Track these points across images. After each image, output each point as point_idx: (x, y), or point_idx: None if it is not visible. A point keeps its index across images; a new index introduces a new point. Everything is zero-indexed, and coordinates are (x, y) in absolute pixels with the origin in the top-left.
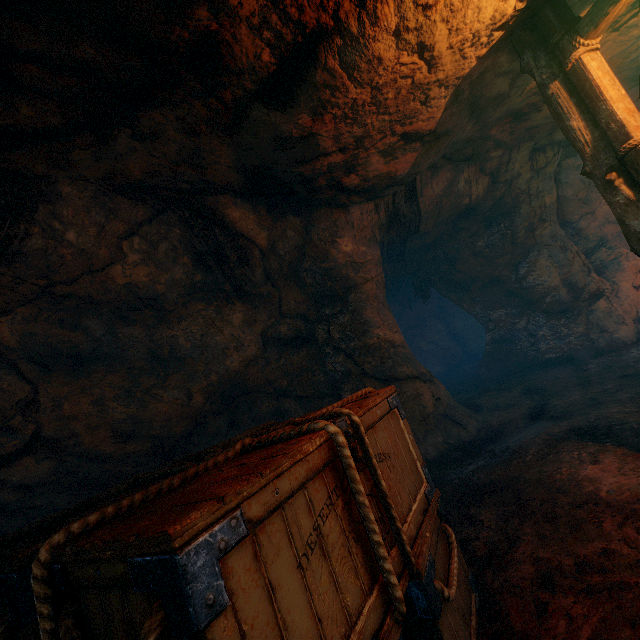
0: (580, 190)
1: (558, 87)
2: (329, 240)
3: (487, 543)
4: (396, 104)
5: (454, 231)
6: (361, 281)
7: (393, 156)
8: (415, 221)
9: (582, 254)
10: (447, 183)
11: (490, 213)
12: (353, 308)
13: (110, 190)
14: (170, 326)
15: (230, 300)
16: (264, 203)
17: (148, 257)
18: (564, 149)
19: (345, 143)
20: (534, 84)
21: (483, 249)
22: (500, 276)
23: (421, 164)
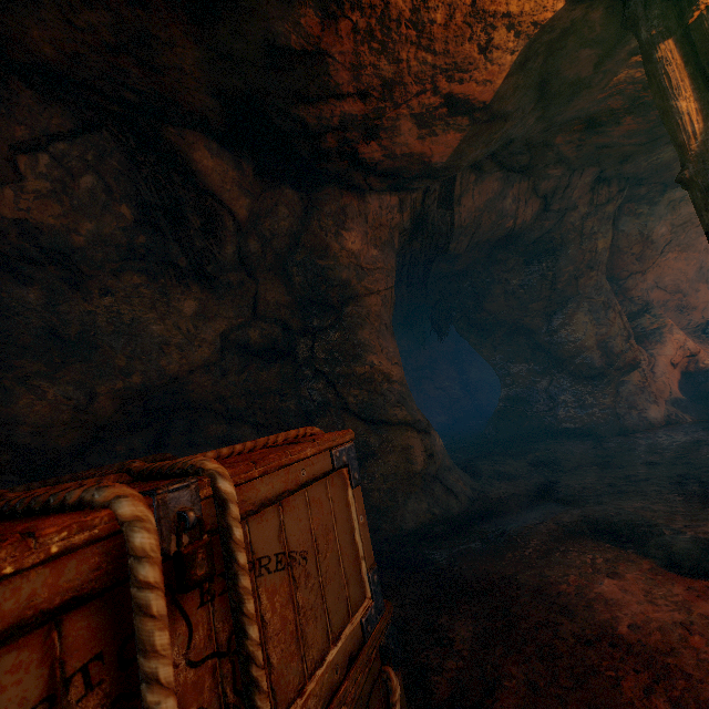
0: (636, 243)
1: (671, 48)
2: (332, 230)
3: (453, 681)
4: (445, 38)
5: (489, 261)
6: (364, 292)
7: (431, 129)
8: (445, 235)
9: (625, 316)
10: (492, 195)
11: (533, 247)
12: (348, 324)
13: (2, 67)
14: (88, 298)
15: (184, 281)
16: (253, 160)
17: (62, 190)
18: (630, 189)
19: (367, 84)
20: (624, 75)
21: (517, 289)
22: (530, 324)
23: (465, 154)
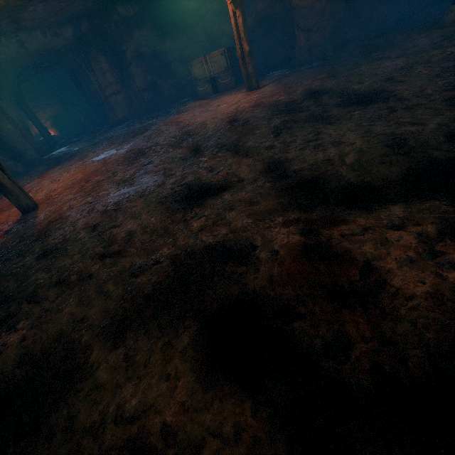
0: None
1: None
2: None
3: None
4: None
5: None
6: None
7: None
8: None
9: None
10: None
11: None
12: None
13: None
14: None
15: None
16: None
17: None
18: None
19: None
20: None
21: None
22: None
23: None
